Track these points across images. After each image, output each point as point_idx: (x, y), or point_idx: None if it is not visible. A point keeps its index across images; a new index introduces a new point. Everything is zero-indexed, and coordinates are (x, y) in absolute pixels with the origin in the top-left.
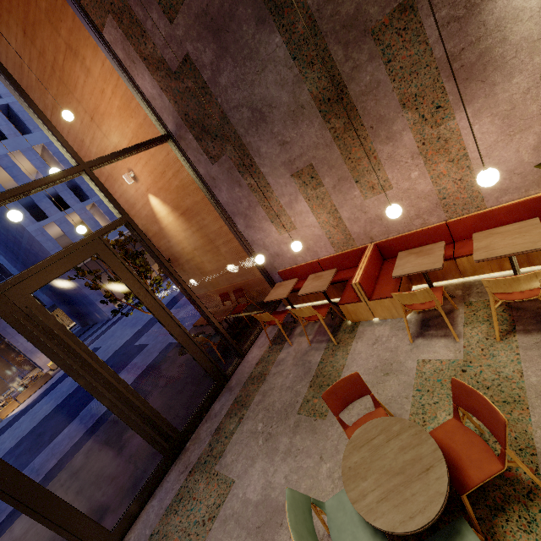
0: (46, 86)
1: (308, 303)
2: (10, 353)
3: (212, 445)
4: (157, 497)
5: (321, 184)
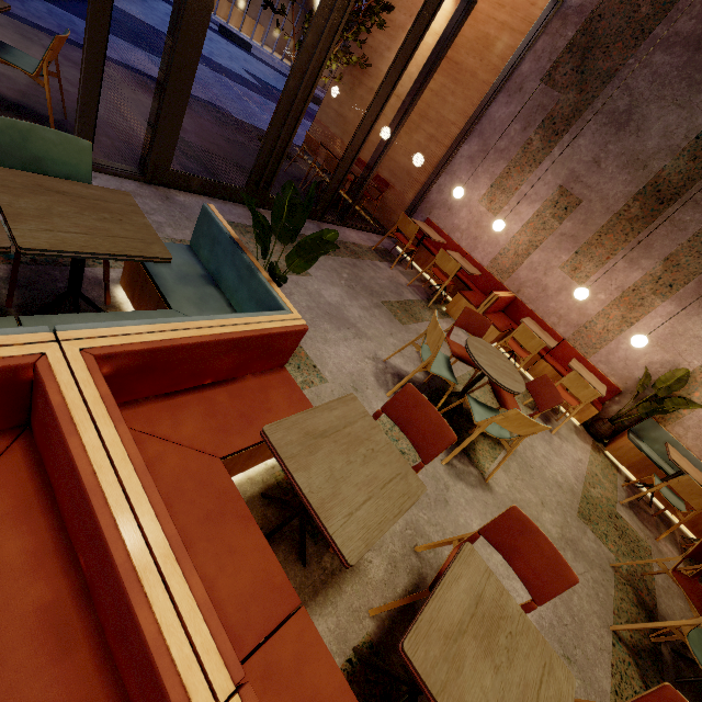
0: None
1: (418, 265)
2: None
3: None
4: (218, 204)
5: (561, 221)
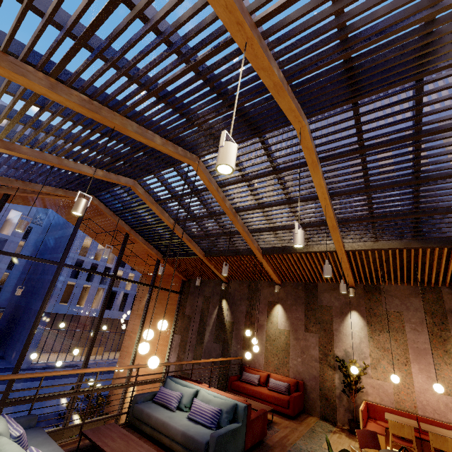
0: None
1: None
2: None
3: None
4: None
5: None
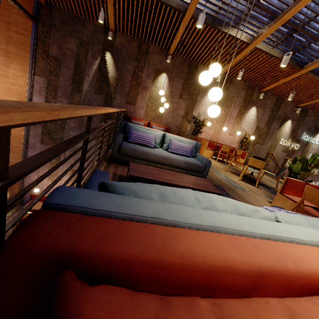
0: None
1: None
2: None
3: None
4: None
5: None
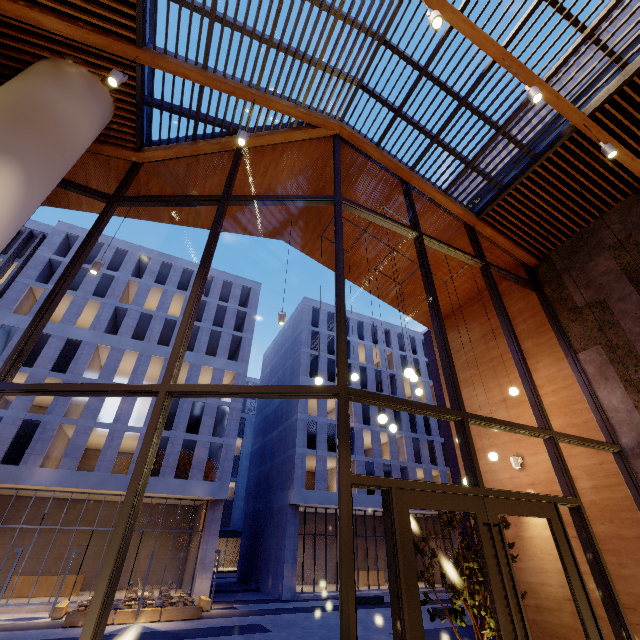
0: (470, 366)
1: None
2: (183, 550)
3: None
4: None
5: None
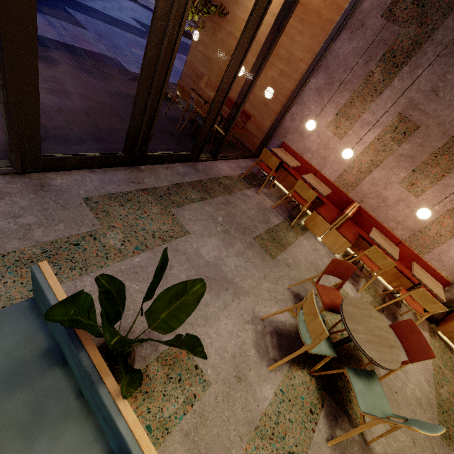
0: None
1: (278, 181)
2: None
3: (171, 191)
4: (98, 175)
5: (400, 143)
